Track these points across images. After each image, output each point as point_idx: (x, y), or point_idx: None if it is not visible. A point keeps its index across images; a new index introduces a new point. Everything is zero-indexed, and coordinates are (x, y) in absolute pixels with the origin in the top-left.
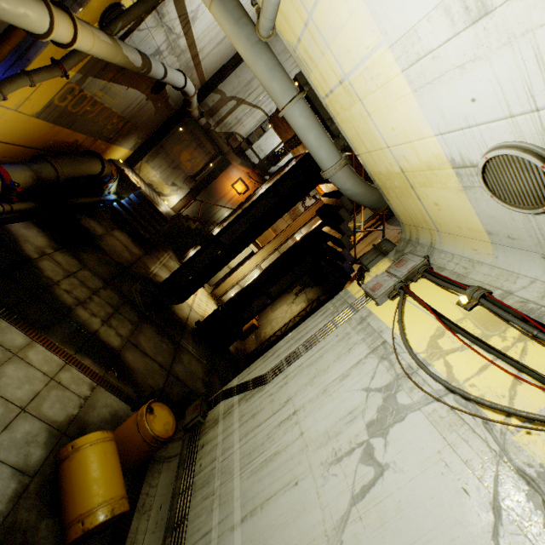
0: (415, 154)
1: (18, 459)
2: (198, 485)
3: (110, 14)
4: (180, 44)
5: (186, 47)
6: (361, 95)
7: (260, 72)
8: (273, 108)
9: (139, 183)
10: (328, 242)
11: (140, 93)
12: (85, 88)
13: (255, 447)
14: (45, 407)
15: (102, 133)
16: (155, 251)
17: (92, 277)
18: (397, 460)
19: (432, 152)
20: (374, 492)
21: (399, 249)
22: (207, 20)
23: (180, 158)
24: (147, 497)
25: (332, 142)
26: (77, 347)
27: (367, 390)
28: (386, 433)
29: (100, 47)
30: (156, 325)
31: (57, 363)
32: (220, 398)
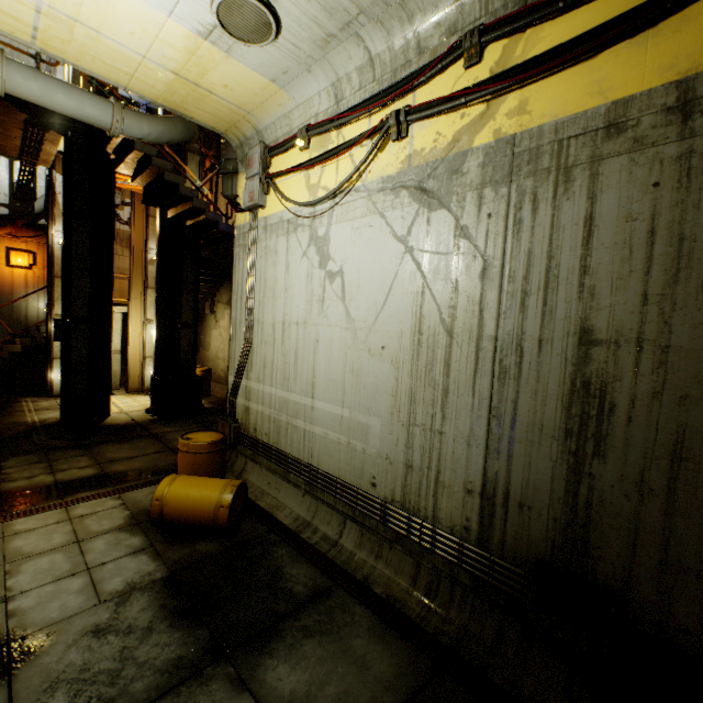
0: (171, 47)
1: (124, 552)
2: (277, 439)
3: None
4: None
5: None
6: (73, 15)
7: None
8: None
9: None
10: (186, 224)
11: None
12: None
13: (283, 372)
14: (96, 529)
15: None
16: (5, 410)
17: None
18: (343, 258)
19: (180, 36)
20: (347, 284)
21: (242, 158)
22: None
23: None
24: (254, 493)
25: (88, 92)
26: (57, 498)
27: (304, 255)
28: (329, 256)
29: None
30: (109, 442)
31: (56, 513)
32: (234, 401)
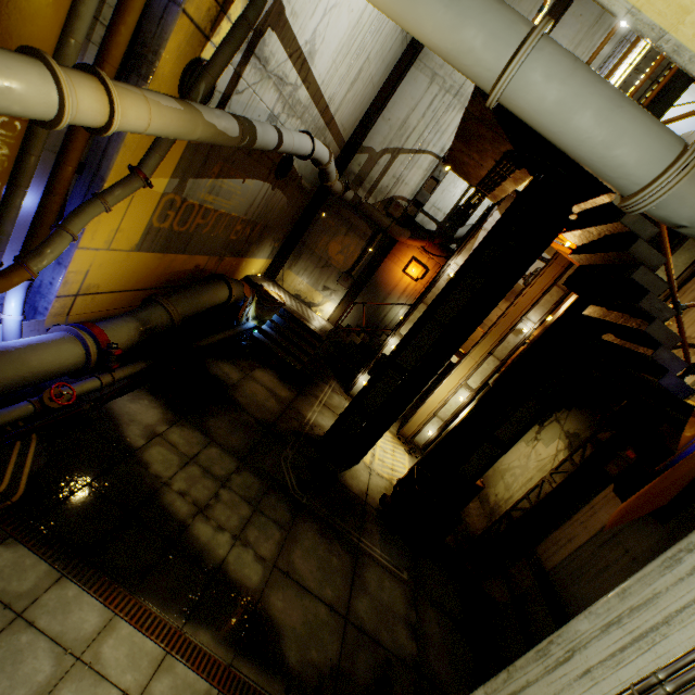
0: None
1: None
2: None
3: (190, 80)
4: (300, 98)
5: (309, 100)
6: None
7: (428, 21)
8: (446, 144)
9: (281, 298)
10: (603, 335)
11: (262, 182)
12: (188, 196)
13: None
14: None
15: (227, 247)
16: (311, 386)
17: (221, 455)
18: None
19: None
20: None
21: None
22: (330, 51)
23: (329, 252)
24: None
25: (648, 114)
26: (187, 608)
27: None
28: None
29: (162, 118)
30: (318, 520)
31: (150, 657)
32: None
